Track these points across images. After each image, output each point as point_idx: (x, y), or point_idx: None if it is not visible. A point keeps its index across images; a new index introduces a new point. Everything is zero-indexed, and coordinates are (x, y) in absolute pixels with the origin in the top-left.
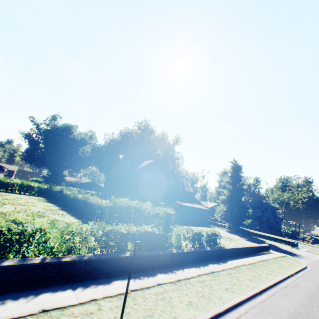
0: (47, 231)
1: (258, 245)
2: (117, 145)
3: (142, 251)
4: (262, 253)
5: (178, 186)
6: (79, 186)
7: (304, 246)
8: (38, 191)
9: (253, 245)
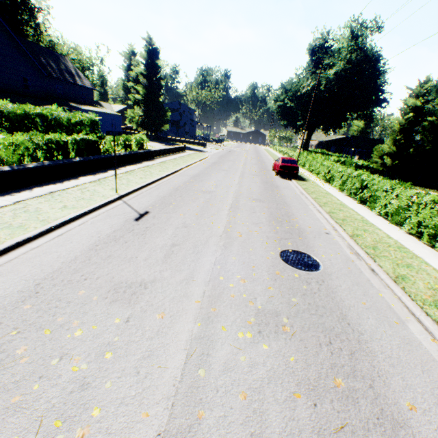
0: None
1: (177, 147)
2: None
3: (89, 157)
4: (180, 153)
5: (65, 77)
6: None
7: (211, 146)
8: None
9: (174, 147)
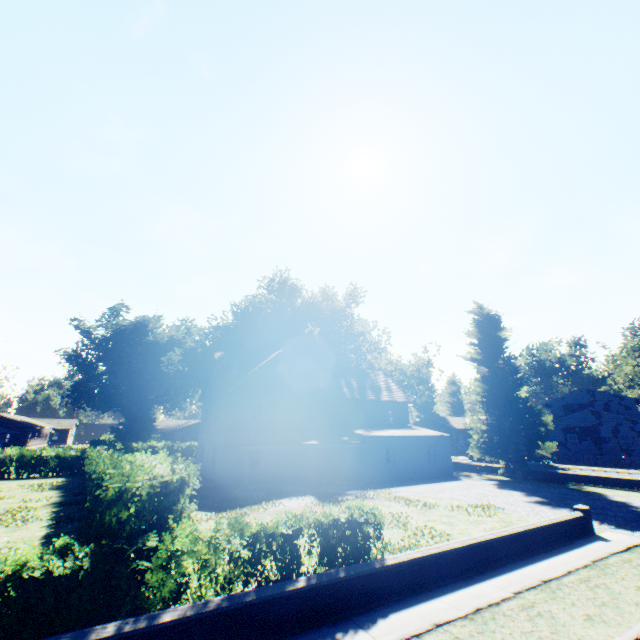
0: None
1: (541, 523)
2: (226, 334)
3: None
4: (562, 547)
5: (363, 394)
6: (179, 435)
7: None
8: (58, 464)
9: (520, 527)
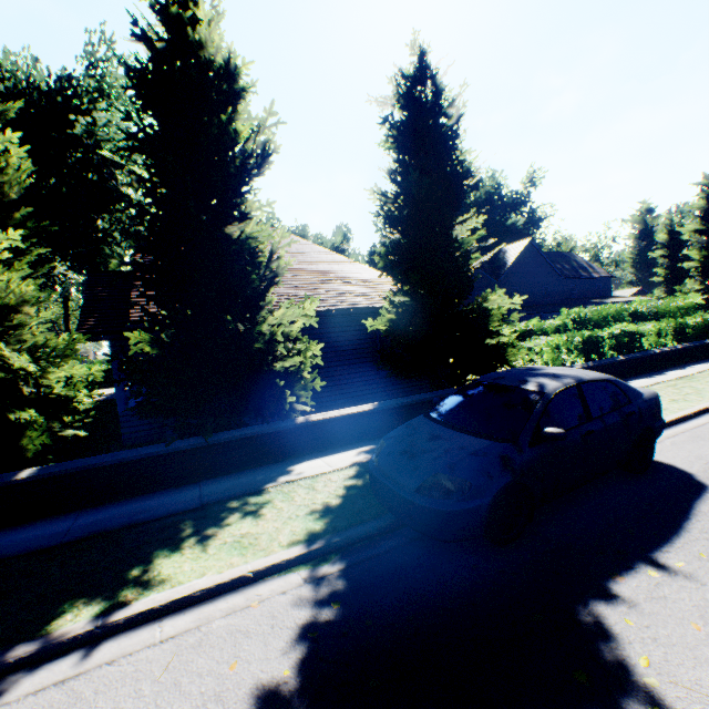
0: (536, 361)
1: None
2: None
3: None
4: None
5: (578, 274)
6: None
7: None
8: None
9: None
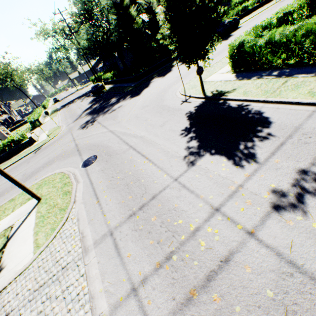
0: None
1: None
2: None
3: None
4: None
5: None
6: None
7: None
8: None
9: None
